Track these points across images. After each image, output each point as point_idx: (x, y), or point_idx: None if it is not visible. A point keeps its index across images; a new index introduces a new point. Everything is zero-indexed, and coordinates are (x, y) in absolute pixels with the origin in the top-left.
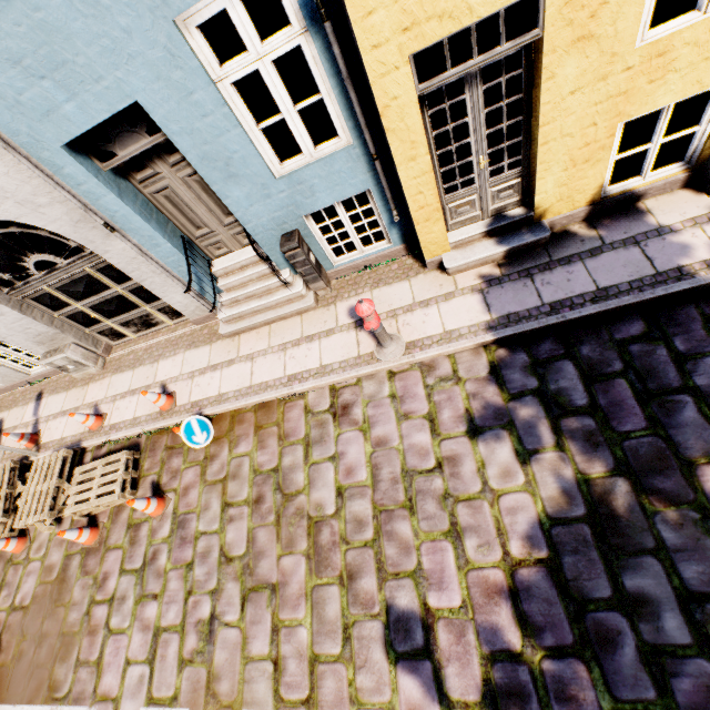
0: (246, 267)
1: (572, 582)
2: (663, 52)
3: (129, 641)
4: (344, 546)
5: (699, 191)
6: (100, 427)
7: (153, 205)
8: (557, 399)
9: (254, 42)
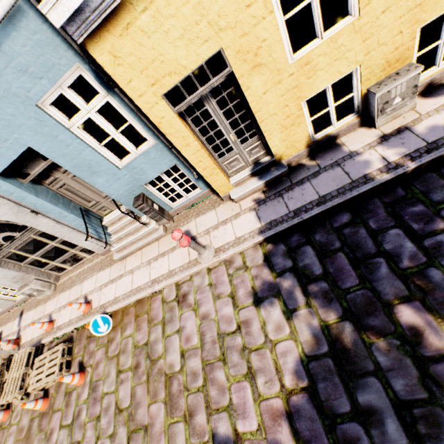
0: (122, 218)
1: (325, 403)
2: (308, 62)
3: None
4: (186, 392)
5: (370, 127)
6: (51, 329)
7: (60, 195)
8: (304, 272)
9: (83, 105)
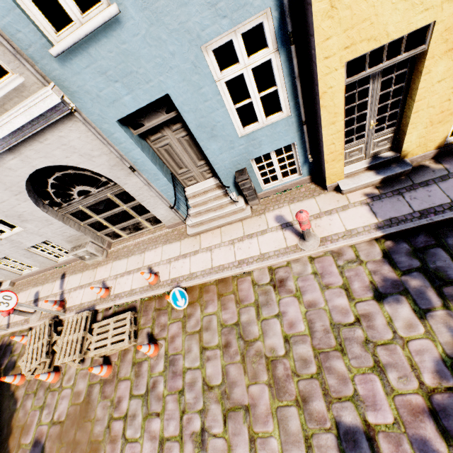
0: (207, 192)
1: None
2: None
3: (141, 448)
4: (295, 378)
5: None
6: (107, 296)
7: (157, 155)
8: (437, 274)
9: (244, 58)
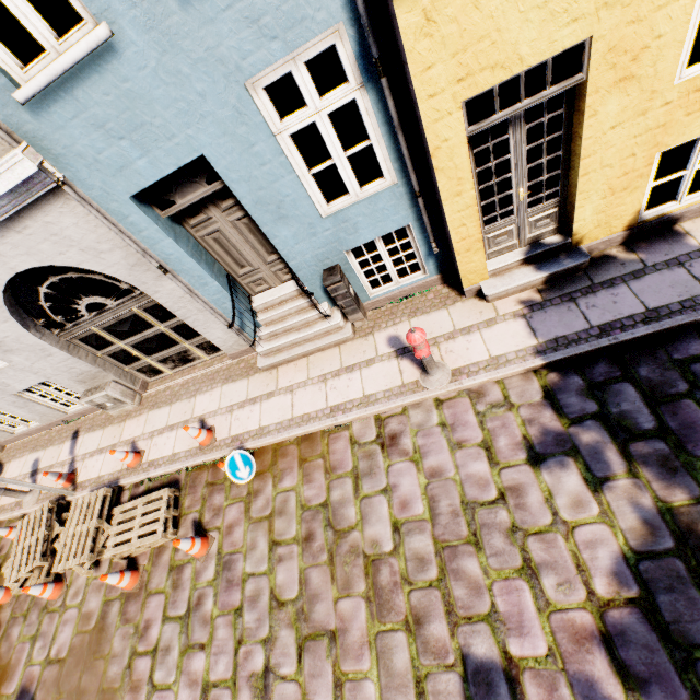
0: (285, 302)
1: (673, 625)
2: None
3: (175, 699)
4: (407, 587)
5: None
6: (138, 464)
7: (202, 247)
8: (621, 423)
9: (314, 98)
